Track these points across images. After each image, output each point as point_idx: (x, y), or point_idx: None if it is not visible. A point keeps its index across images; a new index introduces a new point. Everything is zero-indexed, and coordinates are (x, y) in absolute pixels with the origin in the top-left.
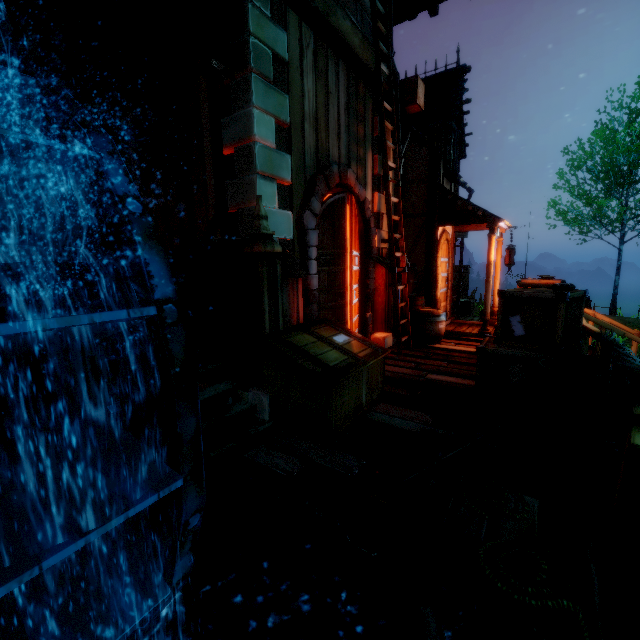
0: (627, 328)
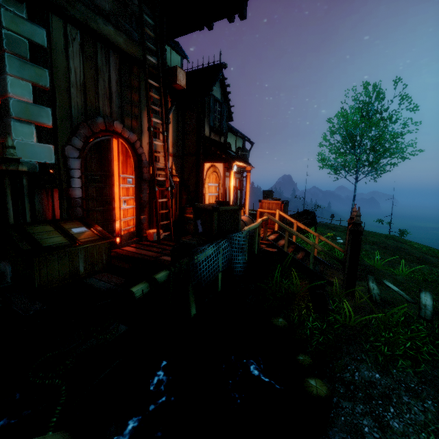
0: (313, 232)
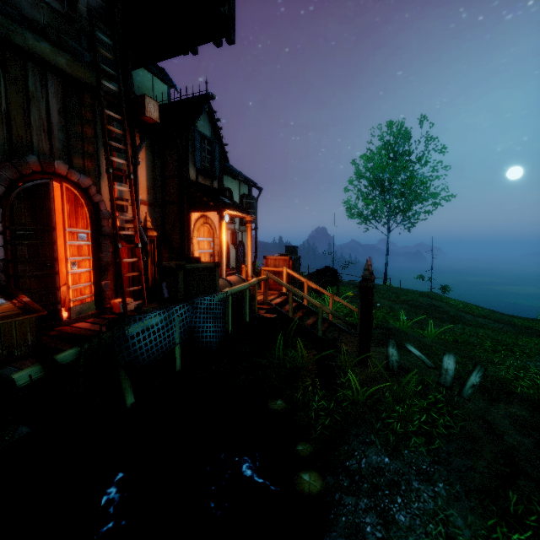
0: (326, 292)
